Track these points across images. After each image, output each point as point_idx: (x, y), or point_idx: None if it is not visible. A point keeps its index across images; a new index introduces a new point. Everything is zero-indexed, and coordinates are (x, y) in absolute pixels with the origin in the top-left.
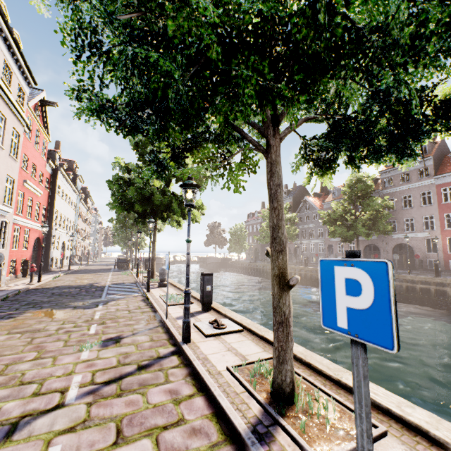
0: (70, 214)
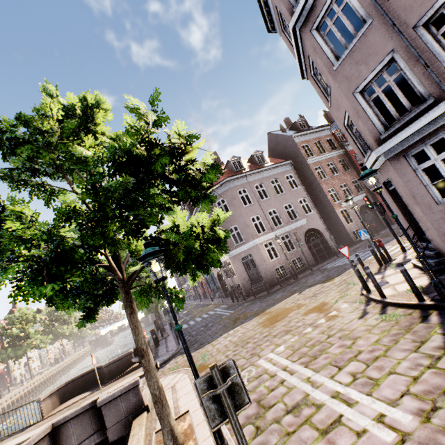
0: None
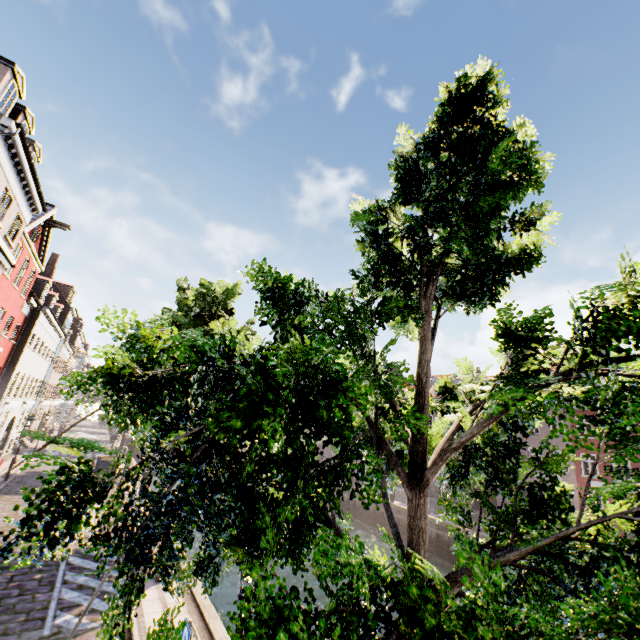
0: (39, 370)
